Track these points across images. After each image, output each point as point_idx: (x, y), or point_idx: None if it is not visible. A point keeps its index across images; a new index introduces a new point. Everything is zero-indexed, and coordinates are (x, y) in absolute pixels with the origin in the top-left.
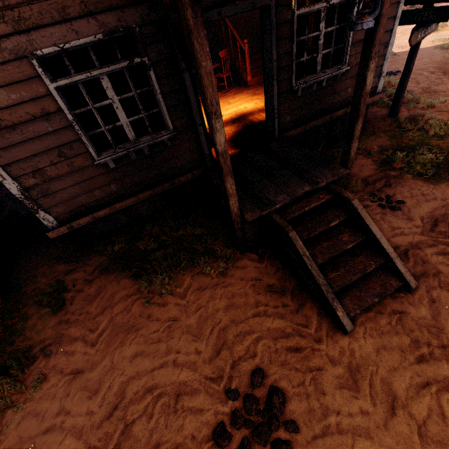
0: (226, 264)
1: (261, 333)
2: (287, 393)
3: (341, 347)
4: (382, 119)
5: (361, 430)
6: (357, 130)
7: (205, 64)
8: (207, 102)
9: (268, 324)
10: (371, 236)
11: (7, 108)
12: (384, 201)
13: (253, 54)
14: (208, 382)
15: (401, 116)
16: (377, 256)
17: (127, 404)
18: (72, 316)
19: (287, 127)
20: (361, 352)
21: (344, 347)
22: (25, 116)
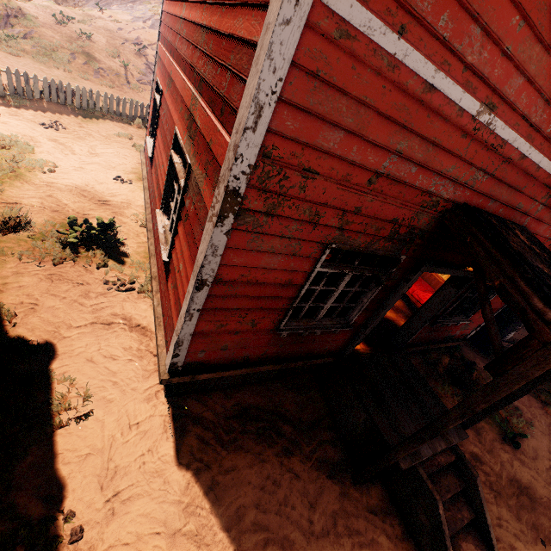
0: None
1: None
2: None
3: None
4: None
5: None
6: None
7: None
8: None
9: None
10: None
11: None
12: None
13: None
14: None
15: None
16: None
17: None
18: None
19: None
20: None
21: None
22: None
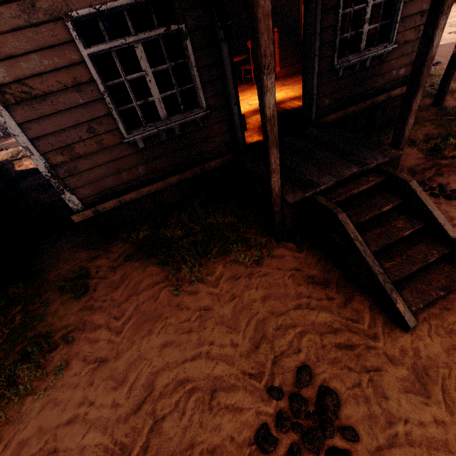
0: (261, 253)
1: (304, 327)
2: (341, 395)
3: (402, 346)
4: (424, 109)
5: (437, 443)
6: (415, 103)
7: (263, 2)
8: (260, 52)
9: (312, 317)
10: (432, 222)
11: (39, 75)
12: (436, 190)
13: (282, 45)
14: (247, 377)
15: (447, 105)
16: (440, 245)
17: (156, 397)
18: (96, 302)
19: (324, 111)
20: (428, 352)
21: (405, 346)
22: (56, 86)
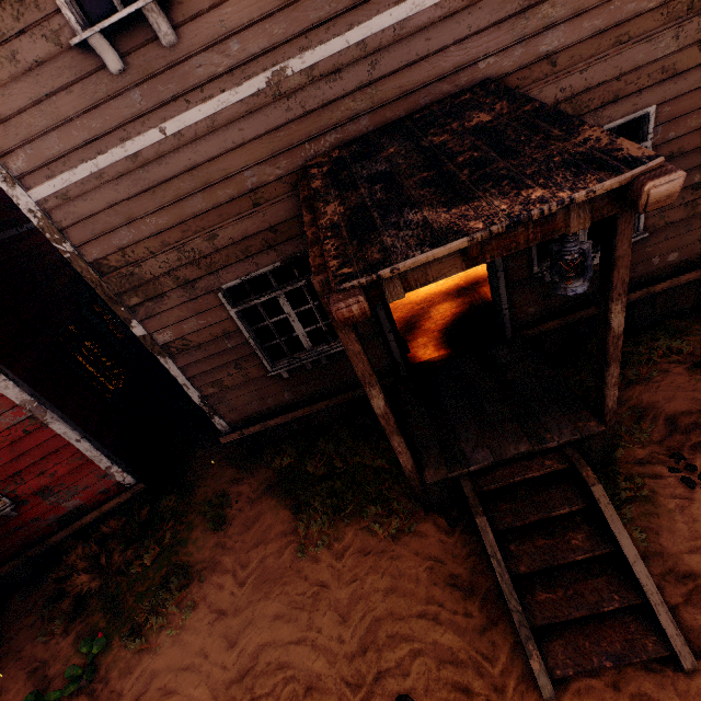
0: (402, 524)
1: (423, 645)
2: None
3: None
4: None
5: None
6: (611, 376)
7: (352, 347)
8: (358, 374)
9: (435, 635)
10: (621, 552)
11: (196, 331)
12: (694, 474)
13: None
14: (344, 685)
15: None
16: (629, 588)
17: (258, 673)
18: (229, 540)
19: (530, 320)
20: None
21: None
22: (209, 337)
